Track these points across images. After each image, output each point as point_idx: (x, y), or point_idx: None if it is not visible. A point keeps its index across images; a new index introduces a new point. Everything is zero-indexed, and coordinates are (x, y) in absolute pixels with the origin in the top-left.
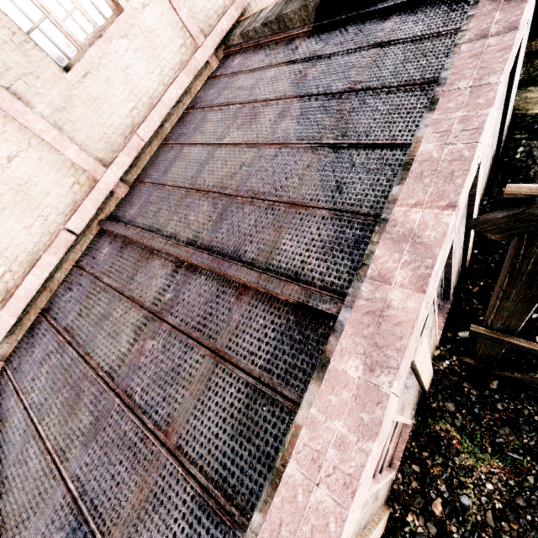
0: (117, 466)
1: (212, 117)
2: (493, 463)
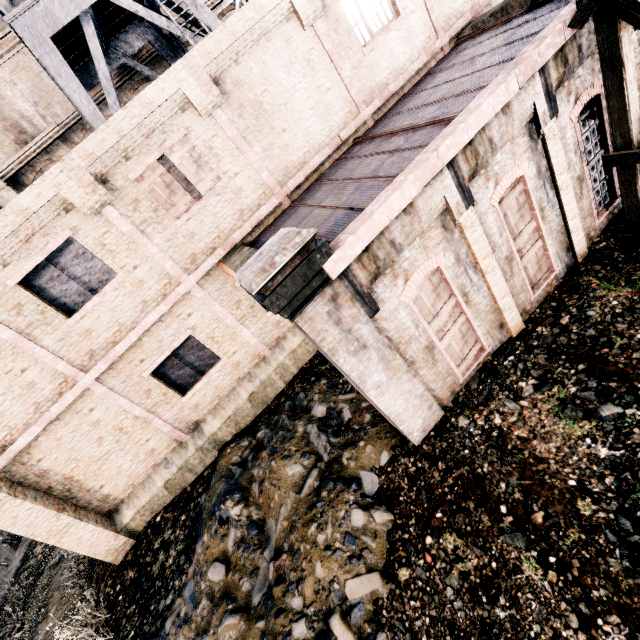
0: (369, 192)
1: (440, 75)
2: (623, 291)
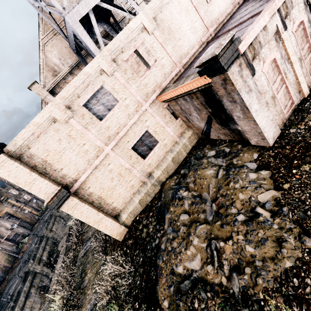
0: None
1: (242, 9)
2: None
